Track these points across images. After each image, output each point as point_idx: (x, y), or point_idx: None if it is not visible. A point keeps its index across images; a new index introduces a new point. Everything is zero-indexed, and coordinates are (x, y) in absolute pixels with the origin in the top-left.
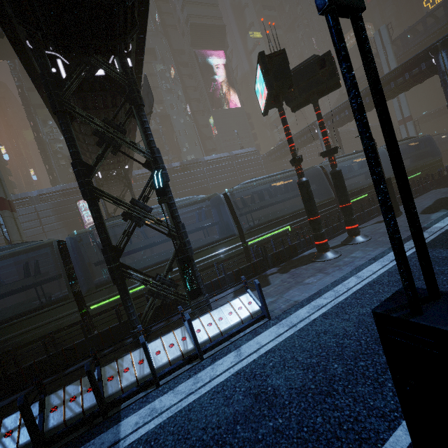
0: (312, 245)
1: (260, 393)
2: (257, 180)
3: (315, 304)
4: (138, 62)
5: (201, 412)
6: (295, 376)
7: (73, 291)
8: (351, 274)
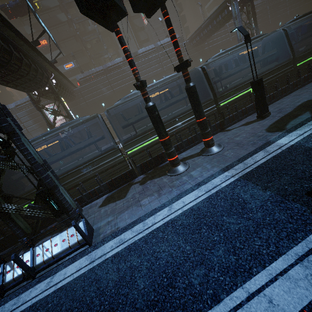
0: (179, 151)
1: None
2: (137, 93)
3: (122, 237)
4: None
5: None
6: None
7: None
8: (169, 203)
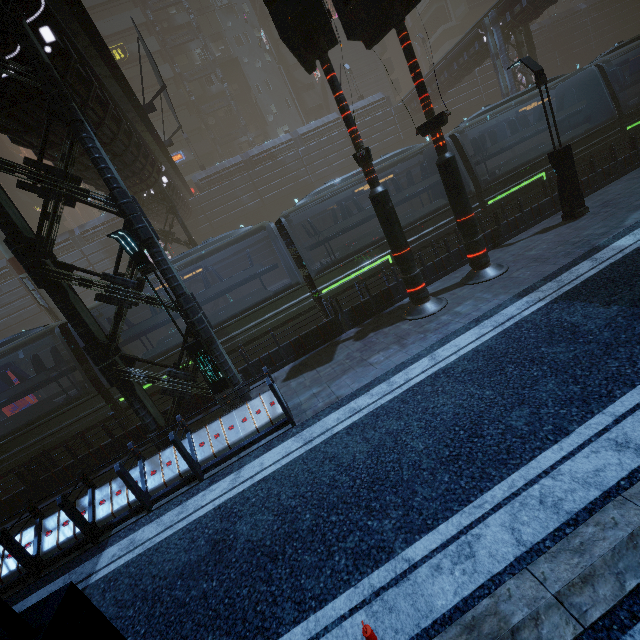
0: None
1: (220, 541)
2: (335, 185)
3: (354, 405)
4: (81, 18)
5: (163, 555)
6: (262, 524)
7: (95, 383)
8: (428, 351)
